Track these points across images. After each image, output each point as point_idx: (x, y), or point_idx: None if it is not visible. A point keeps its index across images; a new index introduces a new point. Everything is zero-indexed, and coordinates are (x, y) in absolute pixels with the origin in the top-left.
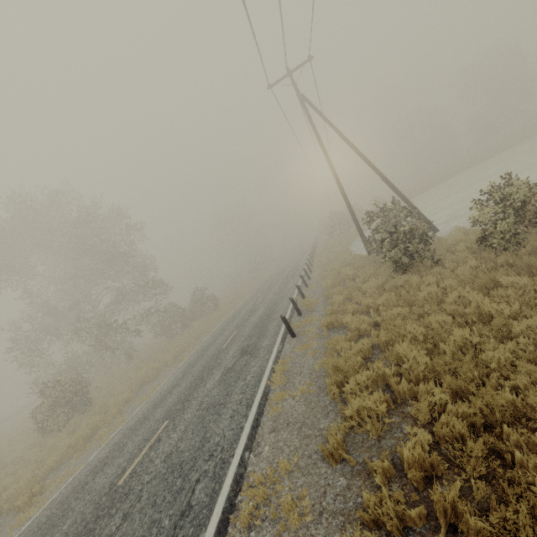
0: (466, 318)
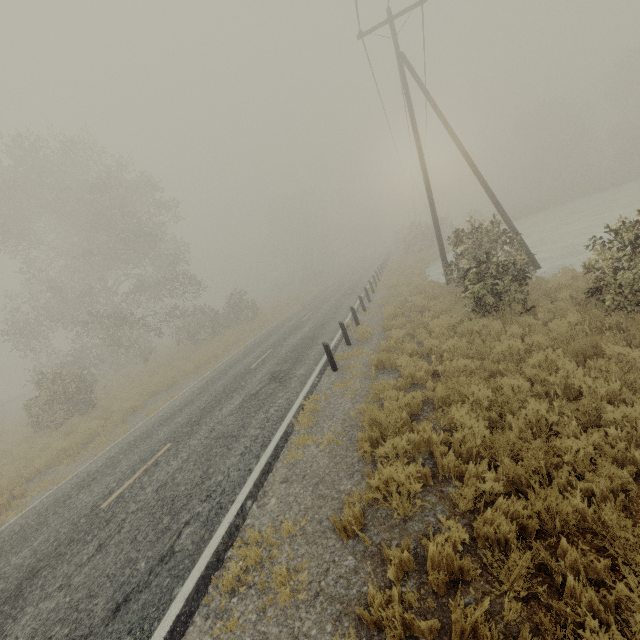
0: (549, 388)
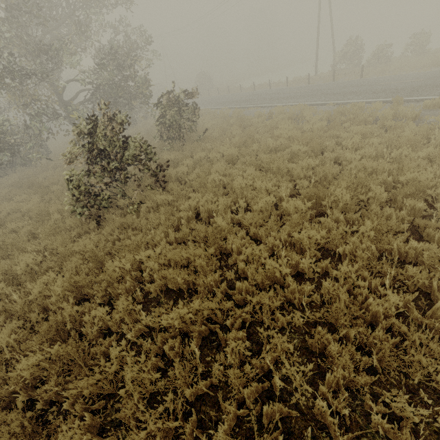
0: None
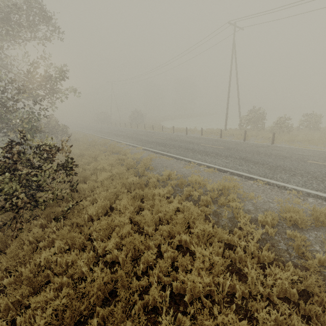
0: None
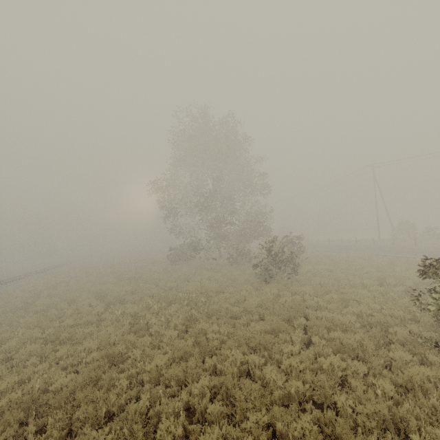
0: None
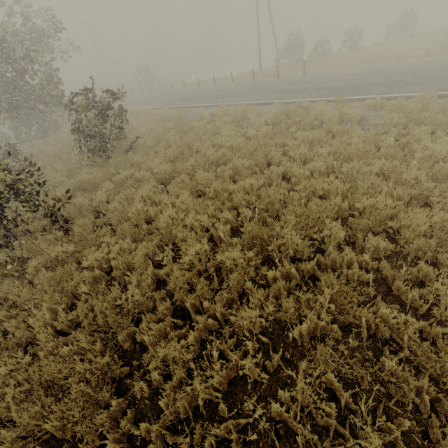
0: None
